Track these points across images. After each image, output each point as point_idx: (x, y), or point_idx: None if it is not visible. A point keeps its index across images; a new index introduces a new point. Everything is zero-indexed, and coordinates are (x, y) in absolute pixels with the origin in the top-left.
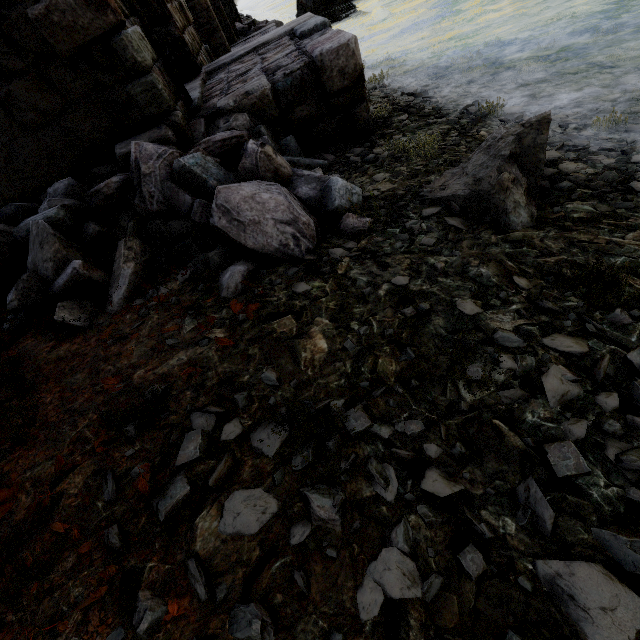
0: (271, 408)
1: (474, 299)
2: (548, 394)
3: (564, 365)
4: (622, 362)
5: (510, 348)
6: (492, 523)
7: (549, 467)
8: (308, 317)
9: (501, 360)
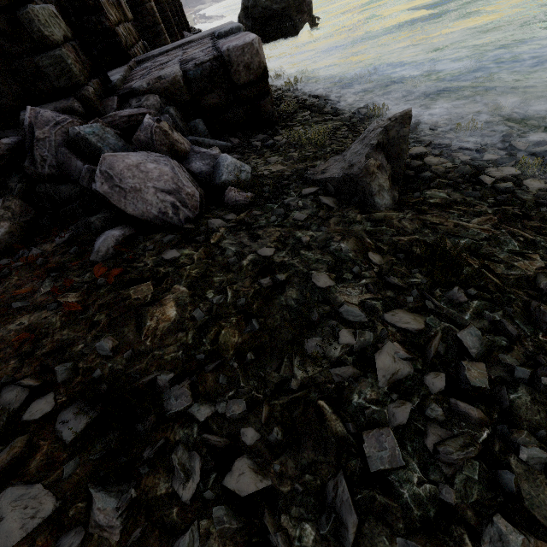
0: (95, 382)
1: (330, 272)
2: (379, 373)
3: (400, 342)
4: (454, 340)
5: (353, 322)
6: (291, 530)
7: (365, 458)
8: (168, 284)
9: (341, 335)
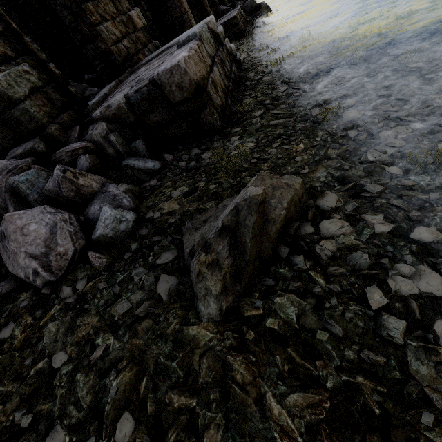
0: None
1: (73, 429)
2: None
3: None
4: None
5: None
6: None
7: None
8: None
9: None
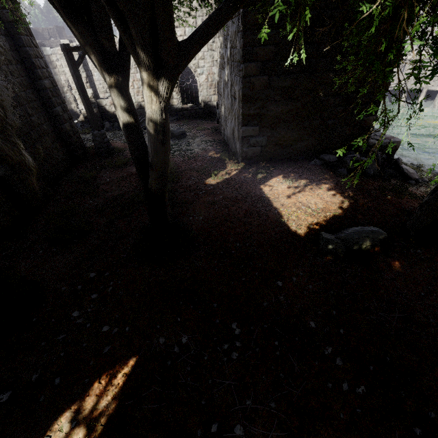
0: None
1: None
2: None
3: None
4: None
5: None
6: None
7: None
8: None
9: None
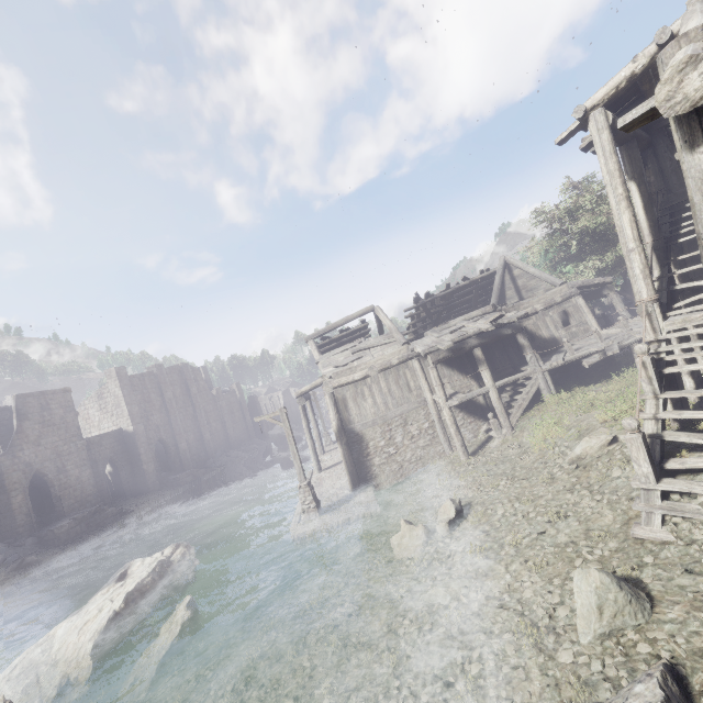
0: None
1: None
2: None
3: None
4: None
5: None
6: None
7: None
8: None
9: None
